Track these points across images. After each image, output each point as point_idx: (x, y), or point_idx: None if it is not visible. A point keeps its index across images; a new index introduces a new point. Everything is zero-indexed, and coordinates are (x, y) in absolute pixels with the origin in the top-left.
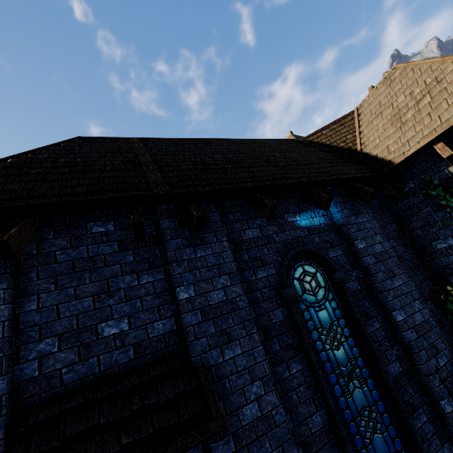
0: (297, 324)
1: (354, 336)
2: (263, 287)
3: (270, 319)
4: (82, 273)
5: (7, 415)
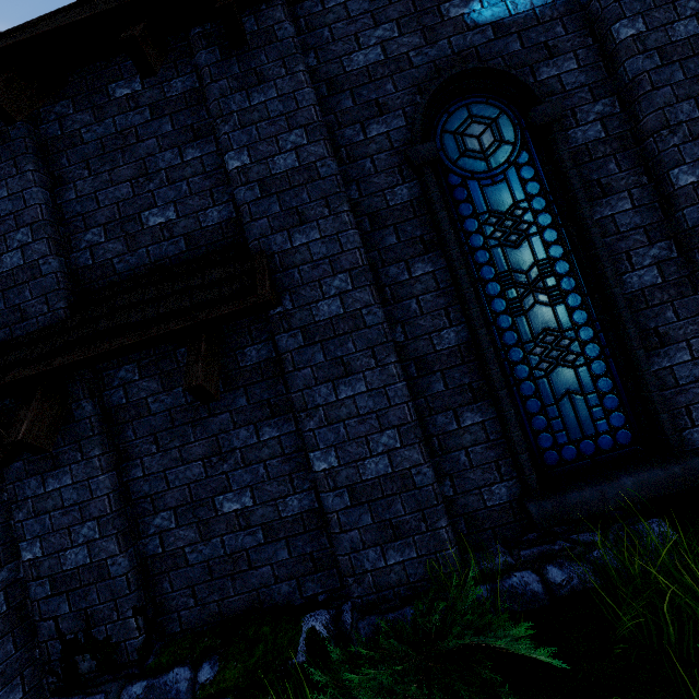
0: (432, 204)
1: (560, 226)
2: (378, 152)
3: (385, 201)
4: (114, 154)
5: (68, 291)
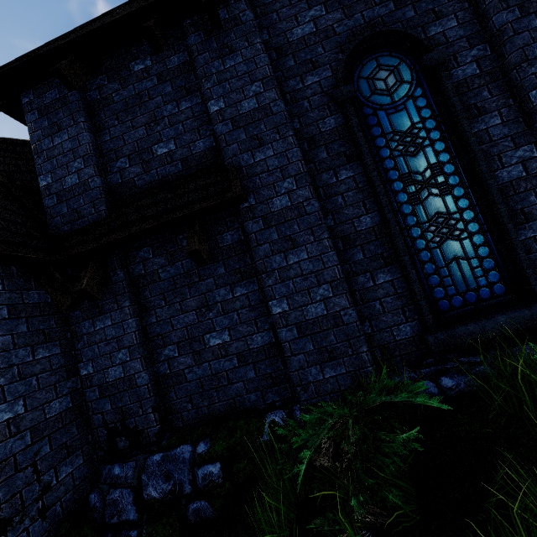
0: (352, 128)
1: (446, 139)
2: (312, 95)
3: (318, 129)
4: (134, 109)
5: (106, 199)
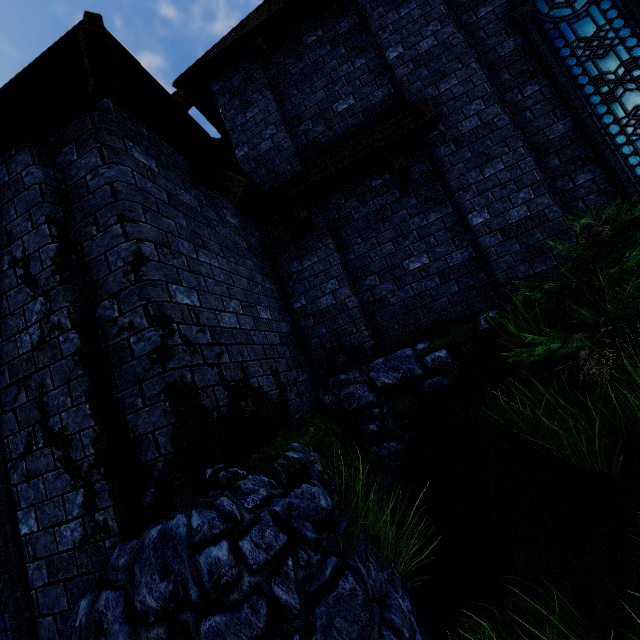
0: (534, 43)
1: (638, 34)
2: (487, 24)
3: (497, 54)
4: (311, 77)
5: (298, 157)
